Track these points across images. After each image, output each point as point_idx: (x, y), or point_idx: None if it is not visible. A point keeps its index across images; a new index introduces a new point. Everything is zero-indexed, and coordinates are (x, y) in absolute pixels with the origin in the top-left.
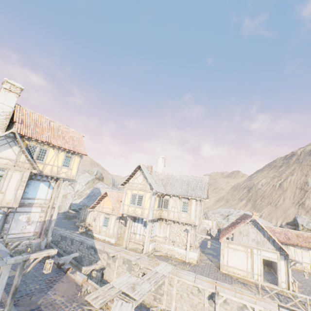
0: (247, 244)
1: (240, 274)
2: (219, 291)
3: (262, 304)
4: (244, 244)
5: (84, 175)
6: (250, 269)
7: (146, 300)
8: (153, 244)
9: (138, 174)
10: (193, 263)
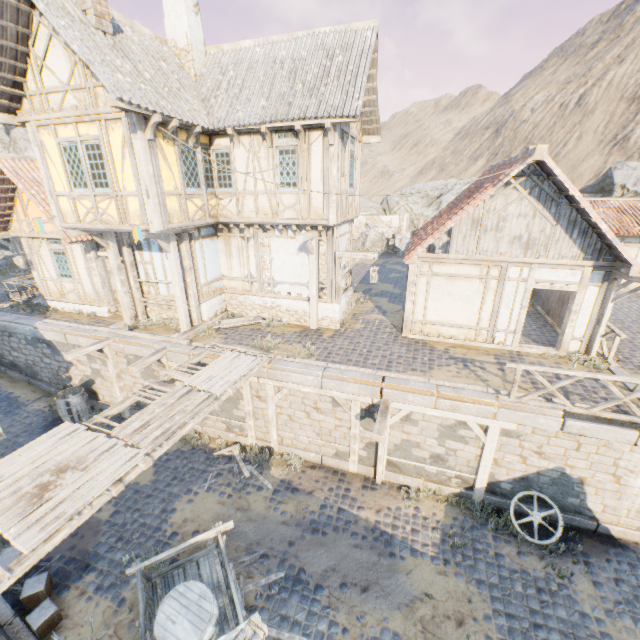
0: (491, 257)
1: (457, 336)
2: (392, 400)
3: (514, 417)
4: (481, 259)
5: None
6: (489, 321)
7: (208, 432)
8: (217, 302)
9: (40, 37)
10: (330, 331)
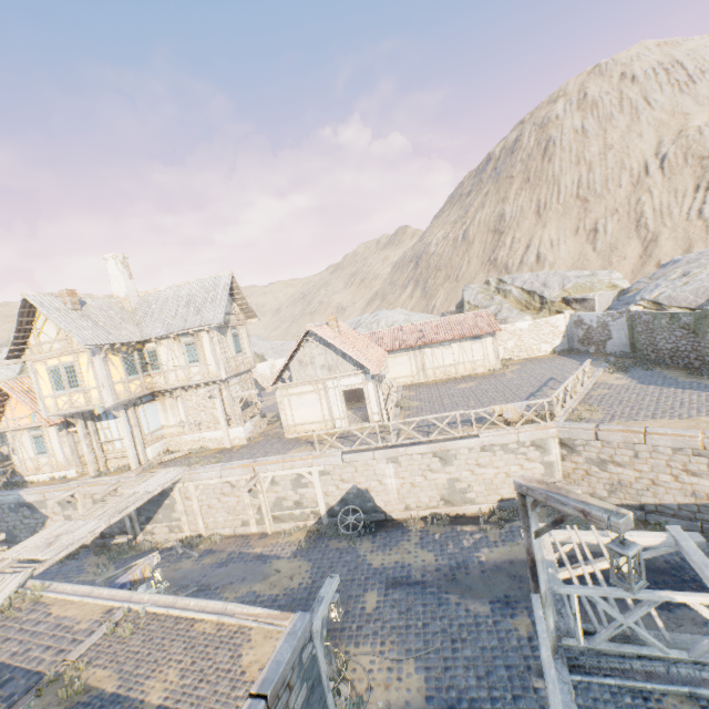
0: (315, 378)
1: (316, 429)
2: (261, 472)
3: (320, 462)
4: (310, 380)
5: (1, 356)
6: (329, 415)
7: (157, 539)
8: (159, 445)
9: (41, 320)
10: (239, 446)
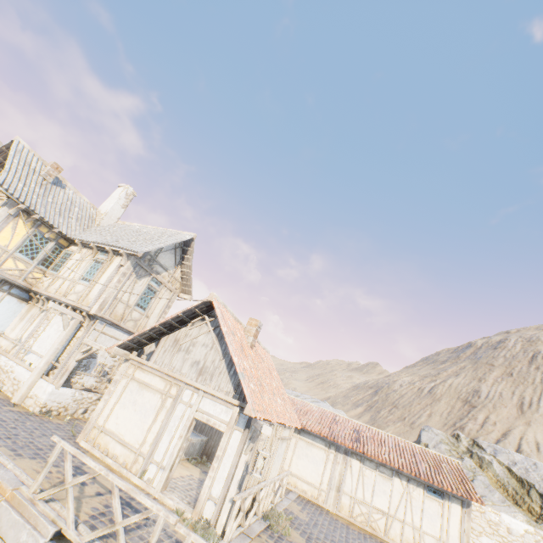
0: (174, 373)
1: (118, 457)
2: None
3: (5, 521)
4: (168, 372)
5: None
6: (151, 446)
7: None
8: None
9: None
10: (24, 409)
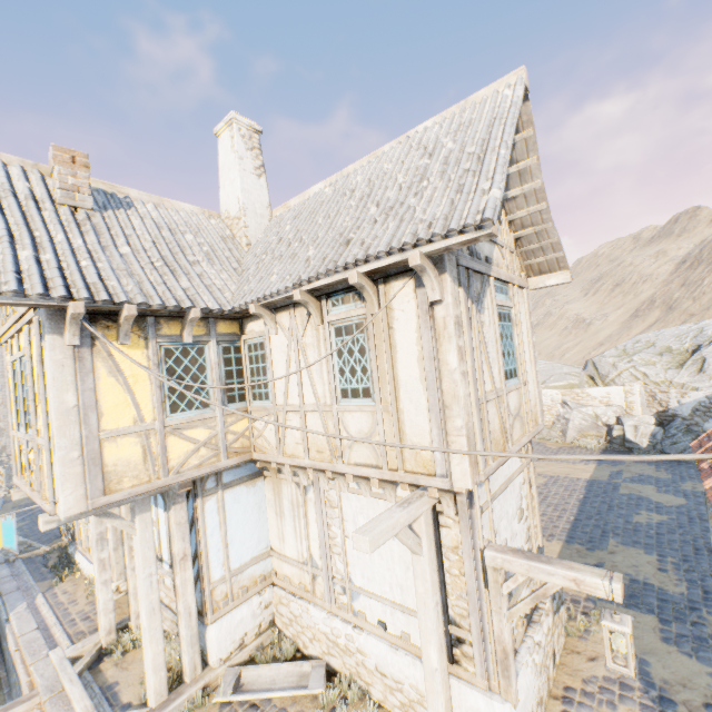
0: None
1: None
2: None
3: None
4: None
5: None
6: None
7: None
8: (247, 613)
9: None
10: None
